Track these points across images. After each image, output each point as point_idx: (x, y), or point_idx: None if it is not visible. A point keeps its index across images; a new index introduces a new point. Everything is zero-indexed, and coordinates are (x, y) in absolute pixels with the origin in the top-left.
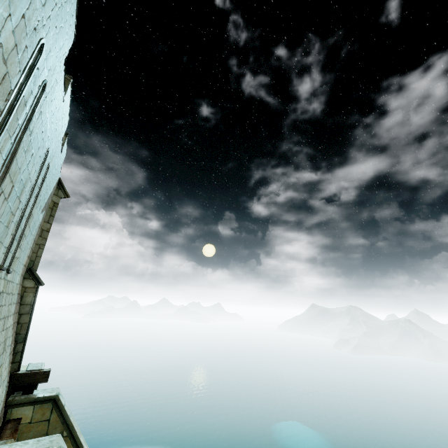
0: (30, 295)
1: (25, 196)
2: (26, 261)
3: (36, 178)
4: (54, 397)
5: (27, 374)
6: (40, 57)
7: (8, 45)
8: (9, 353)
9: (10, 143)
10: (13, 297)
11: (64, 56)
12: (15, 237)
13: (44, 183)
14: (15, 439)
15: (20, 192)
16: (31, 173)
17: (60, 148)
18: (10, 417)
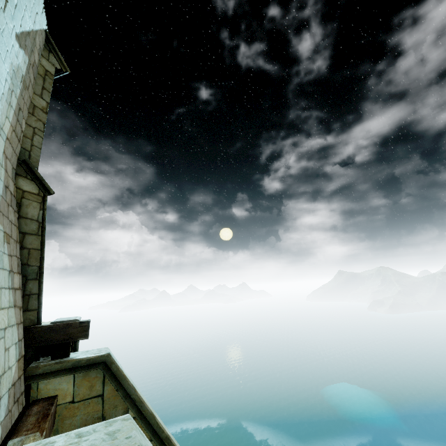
0: (34, 206)
1: None
2: (12, 137)
3: None
4: (104, 360)
5: (53, 328)
6: None
7: None
8: (8, 285)
9: None
10: None
11: None
12: None
13: None
14: (43, 432)
15: None
16: None
17: None
18: (38, 396)
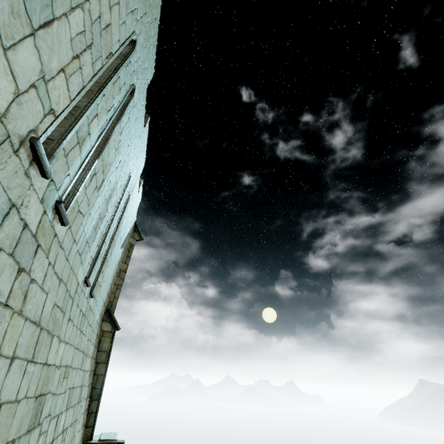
0: (107, 341)
1: (111, 208)
2: (106, 299)
3: (120, 195)
4: None
5: None
6: (133, 52)
7: None
8: (84, 409)
9: (105, 119)
10: (93, 334)
11: (147, 82)
12: (100, 252)
13: (125, 213)
14: None
15: (108, 197)
16: (118, 185)
17: (138, 185)
18: None
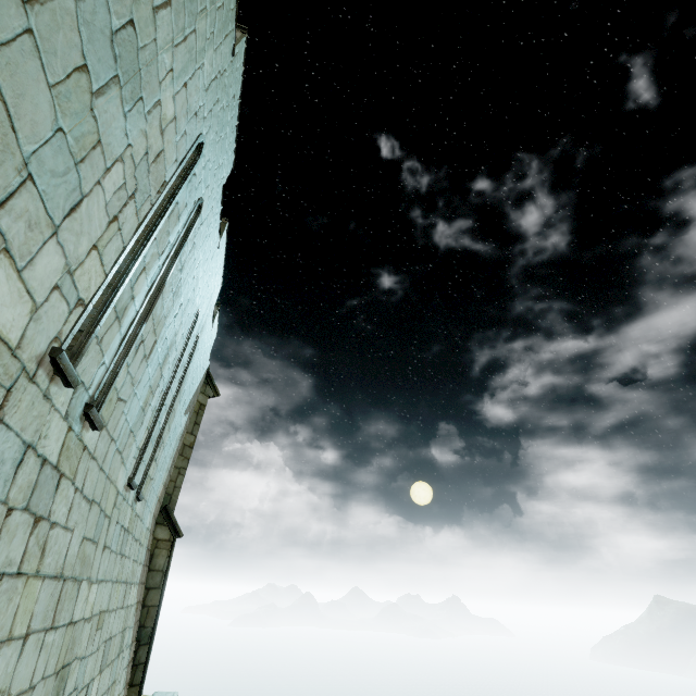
0: (163, 554)
1: (168, 370)
2: (162, 493)
3: (182, 347)
4: None
5: None
6: (199, 160)
7: (167, 112)
8: (127, 661)
9: (157, 266)
10: (141, 550)
11: (222, 182)
12: (151, 436)
13: (190, 365)
14: None
15: (163, 360)
16: (178, 336)
17: (211, 319)
18: None
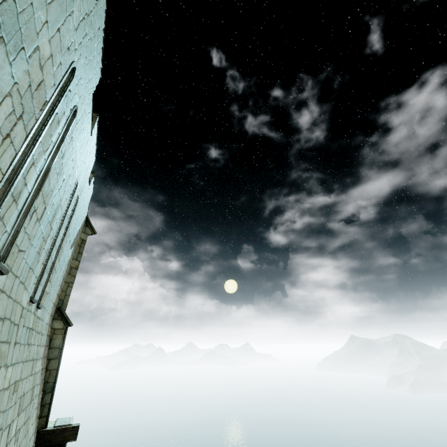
0: (59, 338)
1: (56, 224)
2: (56, 300)
3: (66, 207)
4: None
5: (55, 431)
6: (73, 80)
7: (45, 52)
8: (36, 404)
9: (43, 159)
10: (42, 337)
11: (92, 90)
12: (45, 268)
13: (73, 216)
14: None
15: (52, 218)
16: (62, 200)
17: (88, 183)
18: None
